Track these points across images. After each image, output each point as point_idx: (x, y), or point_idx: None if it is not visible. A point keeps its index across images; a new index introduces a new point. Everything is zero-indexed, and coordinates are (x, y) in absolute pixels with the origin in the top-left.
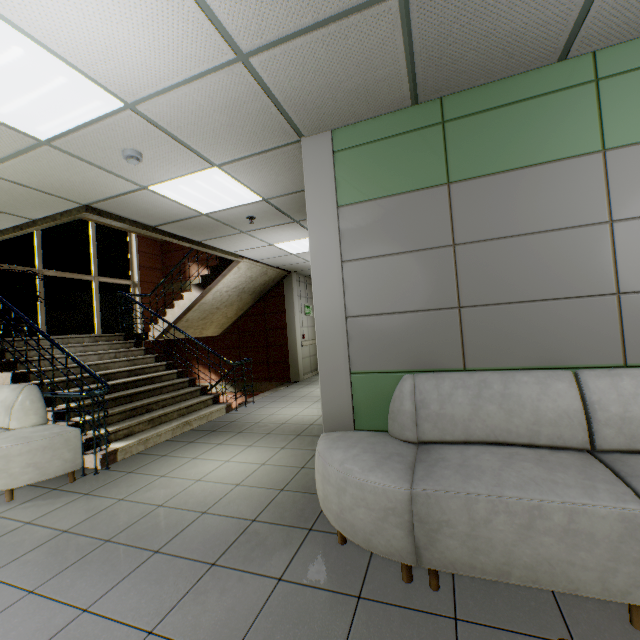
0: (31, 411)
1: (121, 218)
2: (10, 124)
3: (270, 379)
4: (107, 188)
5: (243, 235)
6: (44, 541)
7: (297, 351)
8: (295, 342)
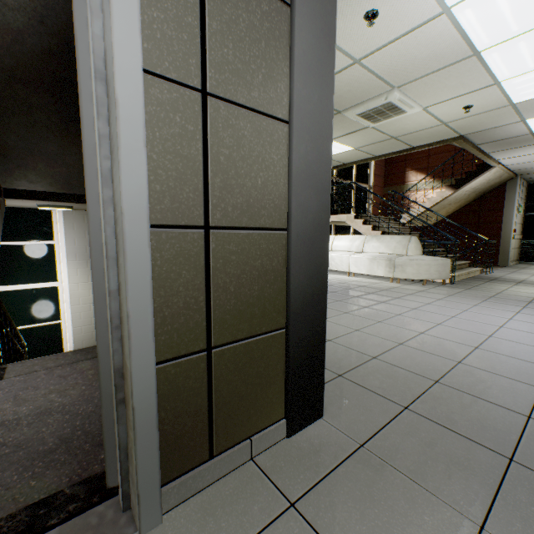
0: (417, 248)
1: (467, 141)
2: (511, 99)
3: (474, 262)
4: (496, 124)
5: (533, 146)
6: (487, 297)
7: (509, 242)
8: (509, 234)
